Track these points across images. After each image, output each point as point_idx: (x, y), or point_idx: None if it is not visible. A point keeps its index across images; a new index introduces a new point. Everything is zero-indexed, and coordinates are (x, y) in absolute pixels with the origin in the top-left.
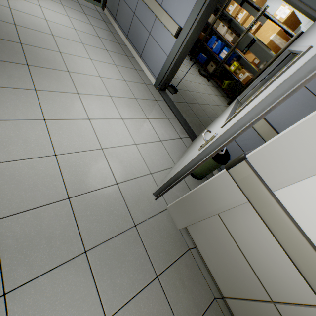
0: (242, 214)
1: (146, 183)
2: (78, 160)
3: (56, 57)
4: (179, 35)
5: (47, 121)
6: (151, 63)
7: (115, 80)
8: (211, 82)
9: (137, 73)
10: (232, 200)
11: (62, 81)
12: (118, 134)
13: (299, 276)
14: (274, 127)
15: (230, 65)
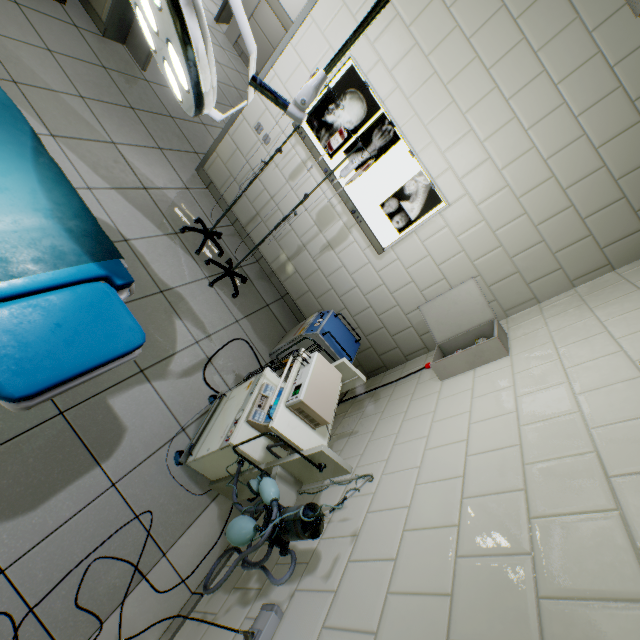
0: (262, 9)
1: (209, 15)
2: None
3: None
4: None
5: None
6: None
7: None
8: None
9: None
10: (257, 0)
11: None
12: None
13: (280, 26)
14: None
15: None
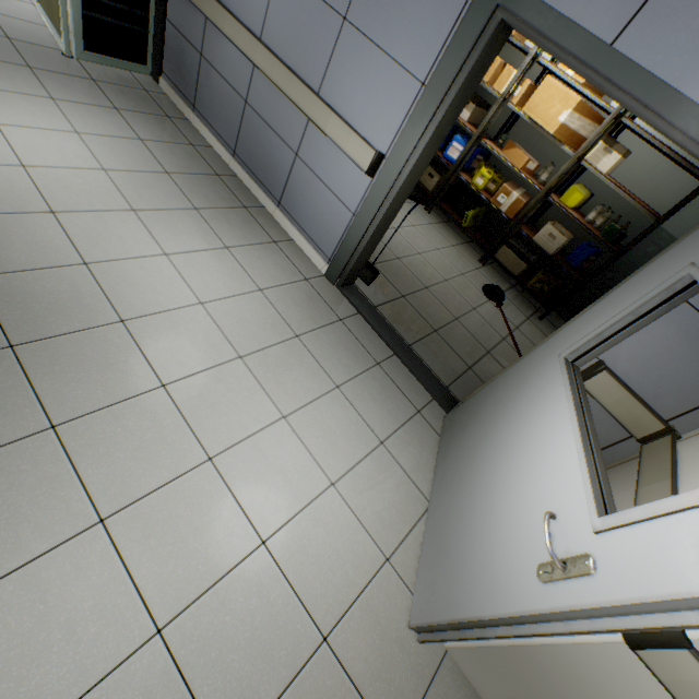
0: None
1: (386, 597)
2: (217, 616)
3: (79, 283)
4: (380, 172)
5: (109, 523)
6: (311, 223)
7: (239, 297)
8: (434, 212)
9: (280, 254)
10: None
11: (116, 362)
12: (288, 470)
13: None
14: (649, 402)
15: (471, 173)
